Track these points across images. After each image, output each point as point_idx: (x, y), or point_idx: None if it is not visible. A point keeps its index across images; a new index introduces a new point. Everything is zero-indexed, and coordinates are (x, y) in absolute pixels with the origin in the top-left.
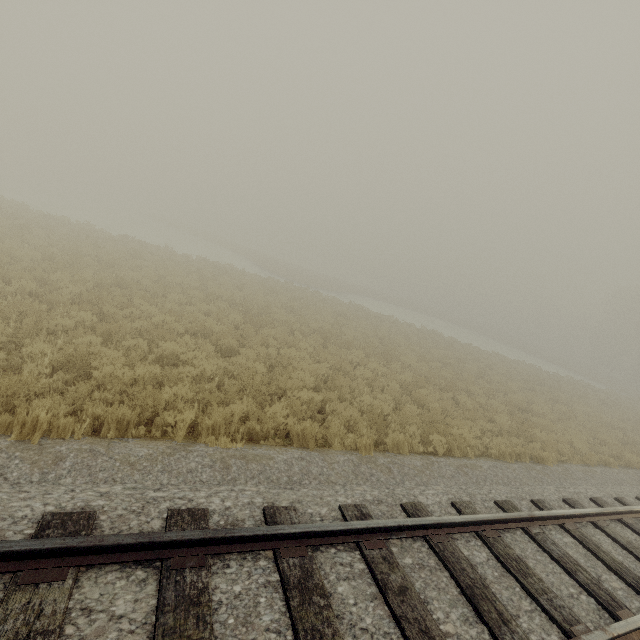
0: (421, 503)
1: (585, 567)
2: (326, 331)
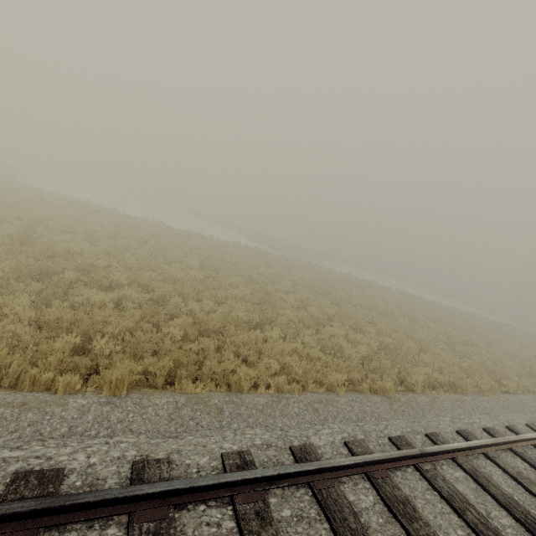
0: None
1: None
2: (373, 305)
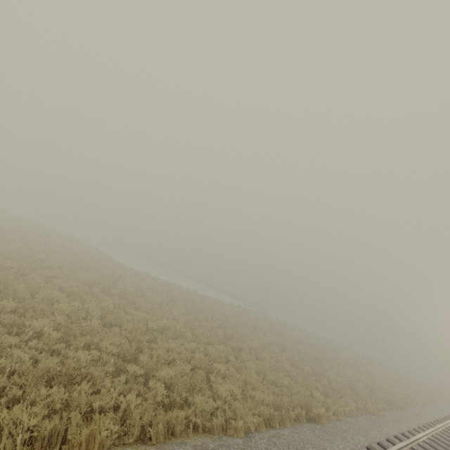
0: None
1: None
2: (357, 359)
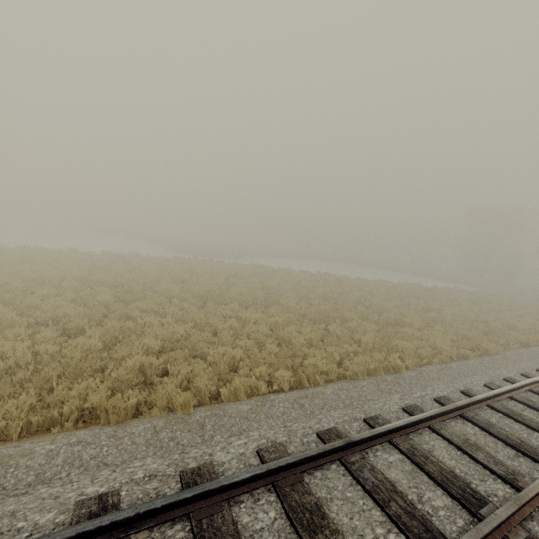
0: (210, 464)
1: (406, 490)
2: (205, 292)
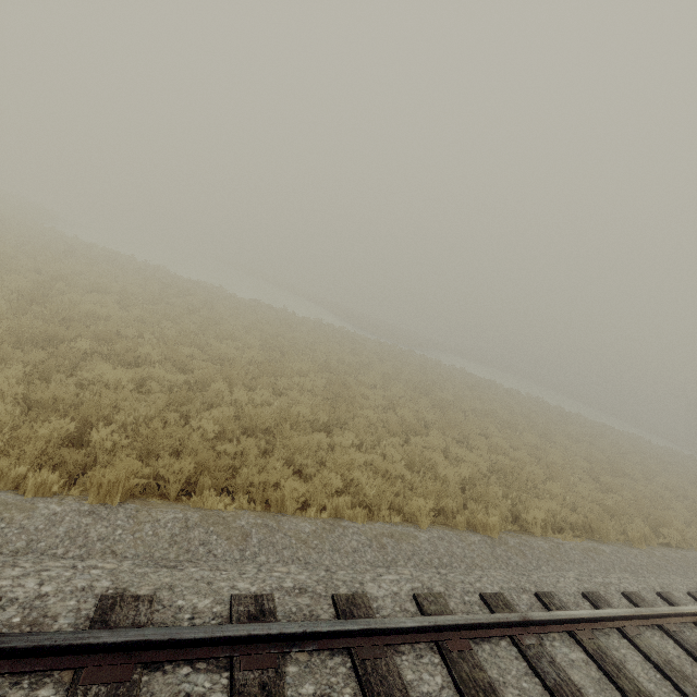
0: None
1: None
2: (490, 412)
